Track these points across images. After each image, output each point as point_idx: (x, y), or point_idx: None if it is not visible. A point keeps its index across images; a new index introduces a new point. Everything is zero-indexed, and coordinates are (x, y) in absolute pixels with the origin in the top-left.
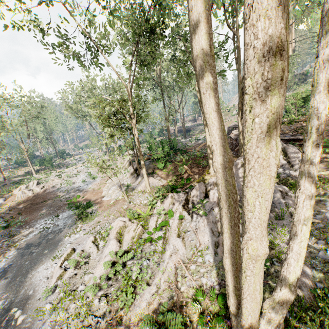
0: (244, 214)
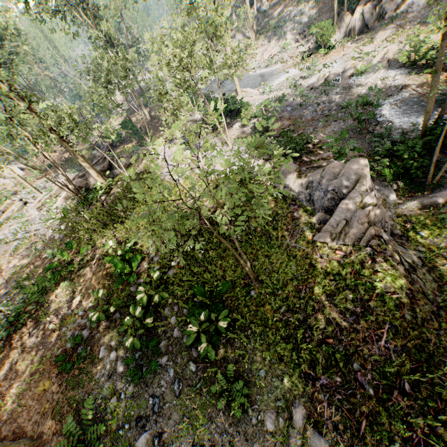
0: None
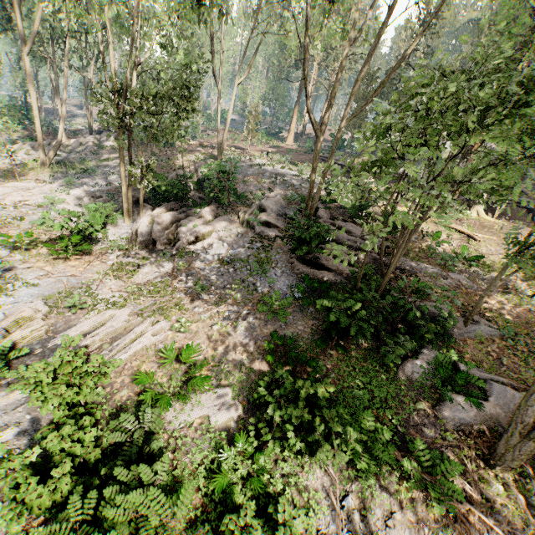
0: (33, 105)
